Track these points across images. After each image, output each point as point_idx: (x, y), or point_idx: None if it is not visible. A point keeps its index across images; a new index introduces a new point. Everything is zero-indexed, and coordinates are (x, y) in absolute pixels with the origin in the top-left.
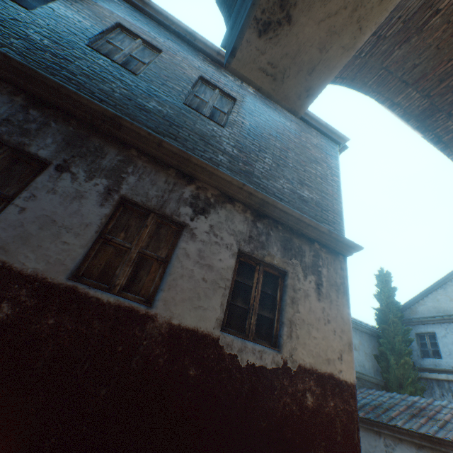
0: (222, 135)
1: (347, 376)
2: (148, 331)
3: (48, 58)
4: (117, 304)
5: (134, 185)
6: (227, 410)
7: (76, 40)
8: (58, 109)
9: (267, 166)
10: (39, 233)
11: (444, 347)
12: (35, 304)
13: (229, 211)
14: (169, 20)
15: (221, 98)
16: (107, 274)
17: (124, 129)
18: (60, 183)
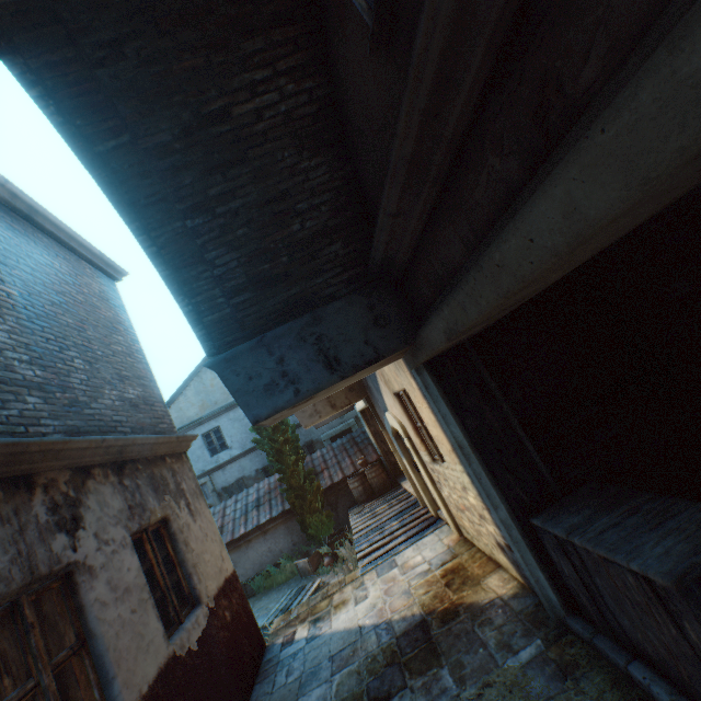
0: (3, 345)
1: (231, 568)
2: None
3: None
4: None
5: None
6: (209, 696)
7: None
8: None
9: (84, 375)
10: None
11: (194, 455)
12: None
13: (97, 491)
14: None
15: None
16: None
17: None
18: None
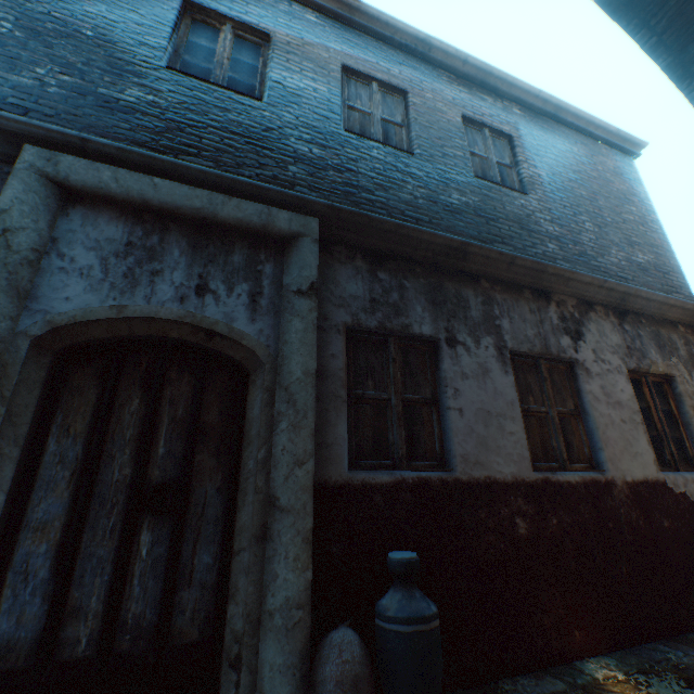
0: (533, 209)
1: None
2: (616, 498)
3: (334, 179)
4: (582, 481)
5: (510, 331)
6: None
7: (334, 128)
8: (394, 257)
9: (591, 235)
10: (488, 432)
11: None
12: (534, 509)
13: (595, 322)
14: (389, 28)
15: (493, 142)
16: (547, 451)
17: (468, 257)
18: (462, 362)
